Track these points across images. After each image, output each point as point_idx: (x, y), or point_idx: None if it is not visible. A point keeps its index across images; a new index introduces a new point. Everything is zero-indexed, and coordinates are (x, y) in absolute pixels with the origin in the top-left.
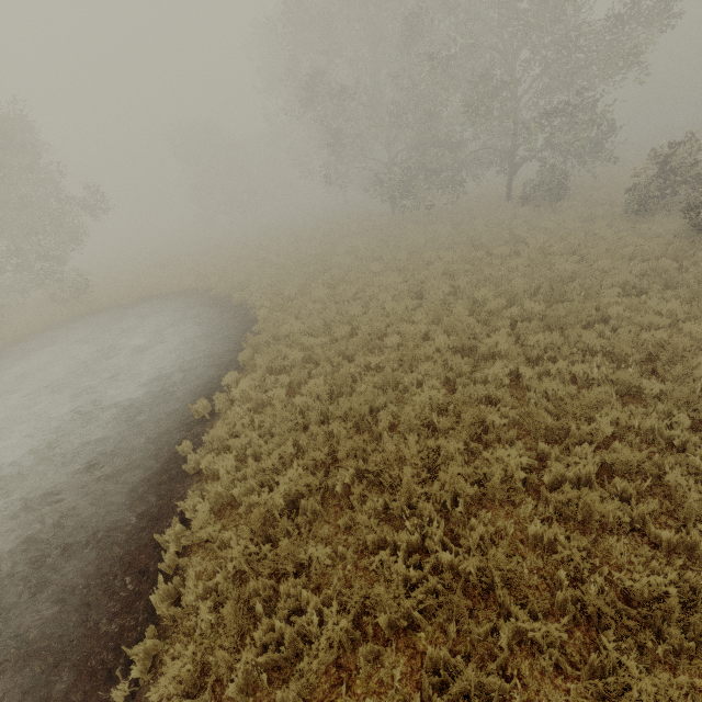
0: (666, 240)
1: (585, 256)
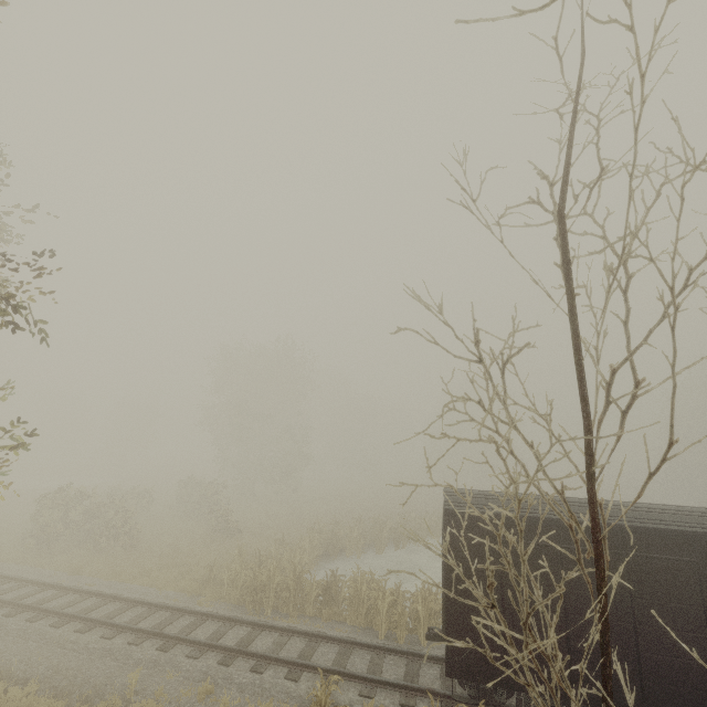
0: None
1: None
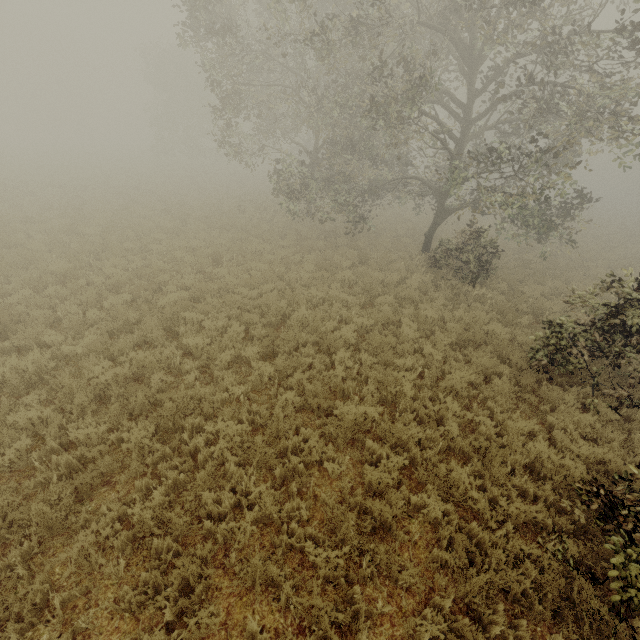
0: (528, 514)
1: (370, 457)
